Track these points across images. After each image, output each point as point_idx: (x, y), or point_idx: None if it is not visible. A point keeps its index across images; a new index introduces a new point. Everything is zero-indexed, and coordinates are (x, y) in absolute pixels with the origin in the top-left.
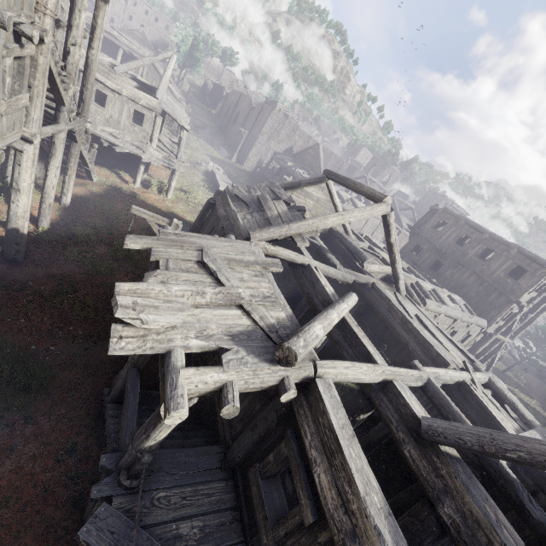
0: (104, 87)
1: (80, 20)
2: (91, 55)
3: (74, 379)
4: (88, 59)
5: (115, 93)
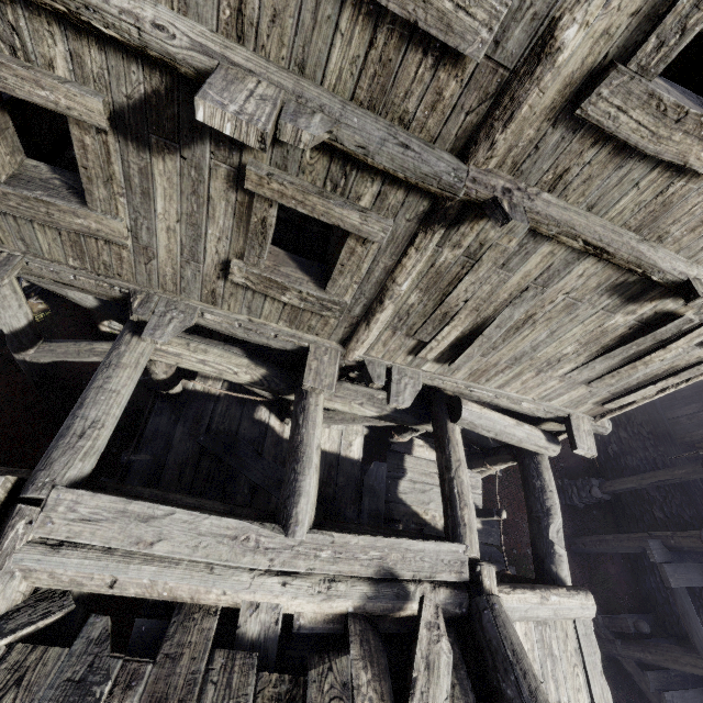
0: None
1: None
2: None
3: None
4: None
5: None
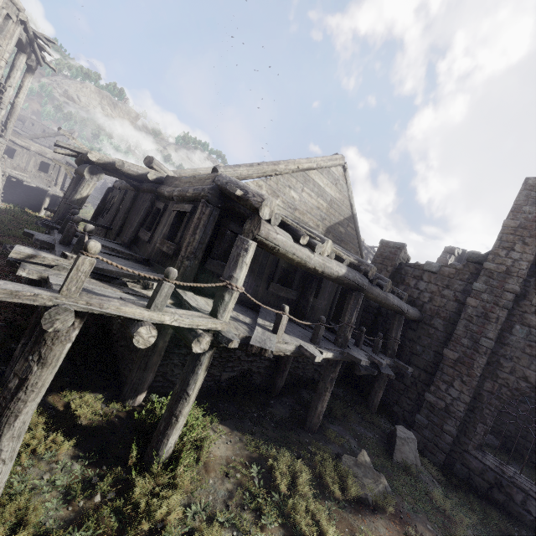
0: (14, 144)
1: (17, 74)
2: (17, 102)
3: (2, 260)
4: (14, 103)
5: (24, 149)
